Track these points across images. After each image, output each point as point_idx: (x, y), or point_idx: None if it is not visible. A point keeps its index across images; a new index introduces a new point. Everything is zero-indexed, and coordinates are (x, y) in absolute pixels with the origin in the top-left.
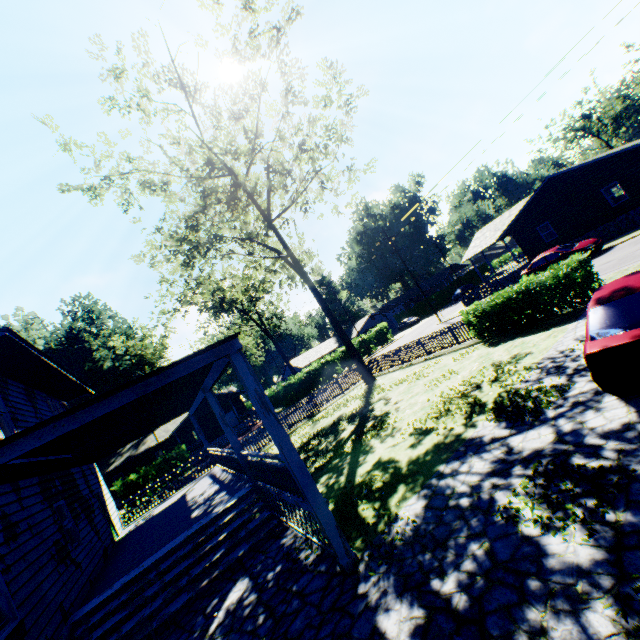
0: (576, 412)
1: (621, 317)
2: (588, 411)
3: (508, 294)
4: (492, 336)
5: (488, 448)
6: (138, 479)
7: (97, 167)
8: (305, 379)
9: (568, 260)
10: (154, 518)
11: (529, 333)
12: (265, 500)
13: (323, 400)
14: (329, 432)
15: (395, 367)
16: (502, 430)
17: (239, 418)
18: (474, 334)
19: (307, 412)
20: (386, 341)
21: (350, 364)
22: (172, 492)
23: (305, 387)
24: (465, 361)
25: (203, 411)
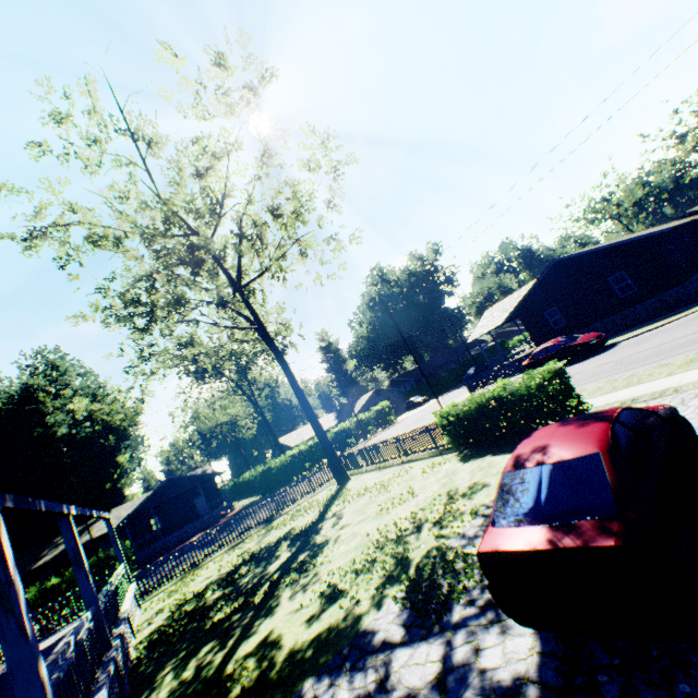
0: (481, 623)
1: (527, 499)
2: (493, 627)
3: (481, 399)
4: (470, 444)
5: (368, 663)
6: (61, 584)
7: (36, 215)
8: (288, 463)
9: (544, 367)
10: (6, 674)
11: (501, 451)
12: (115, 682)
13: (288, 500)
14: (265, 556)
15: (373, 465)
16: (398, 628)
17: (207, 506)
18: (448, 441)
19: (266, 515)
20: (388, 422)
21: (343, 448)
22: (61, 624)
23: (287, 473)
24: (430, 477)
25: (164, 496)
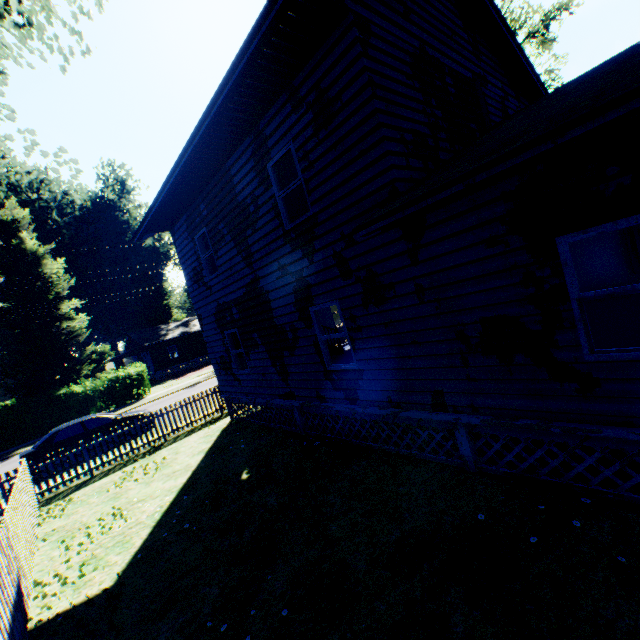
0: None
1: None
2: None
3: None
4: None
5: None
6: None
7: None
8: None
9: None
10: None
11: None
12: None
13: None
14: None
15: None
16: None
17: None
18: None
19: None
20: None
21: None
22: None
23: None
24: None
25: None
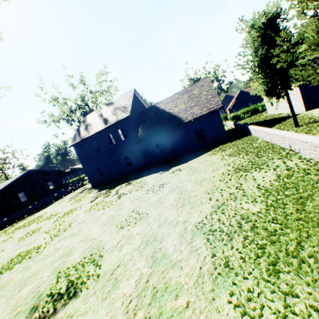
0: None
1: None
2: None
3: None
4: None
5: None
6: None
7: None
8: None
9: None
10: None
11: None
12: None
13: None
14: None
15: None
16: None
17: None
18: None
19: None
20: None
21: None
22: None
23: None
24: None
25: None
